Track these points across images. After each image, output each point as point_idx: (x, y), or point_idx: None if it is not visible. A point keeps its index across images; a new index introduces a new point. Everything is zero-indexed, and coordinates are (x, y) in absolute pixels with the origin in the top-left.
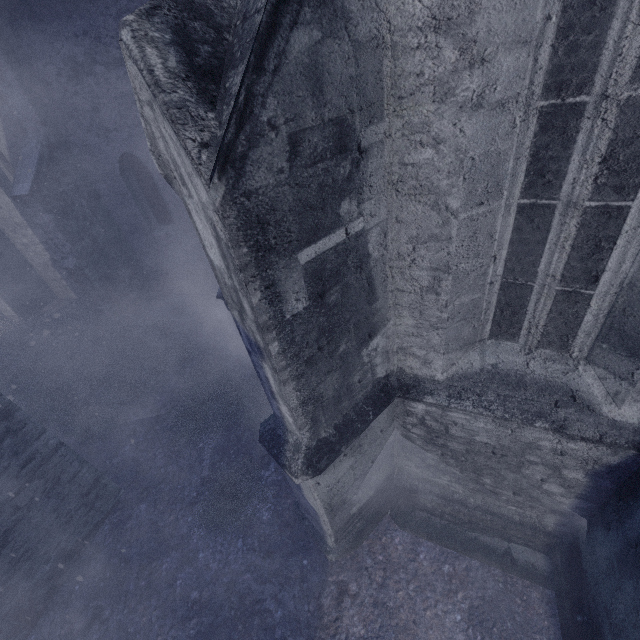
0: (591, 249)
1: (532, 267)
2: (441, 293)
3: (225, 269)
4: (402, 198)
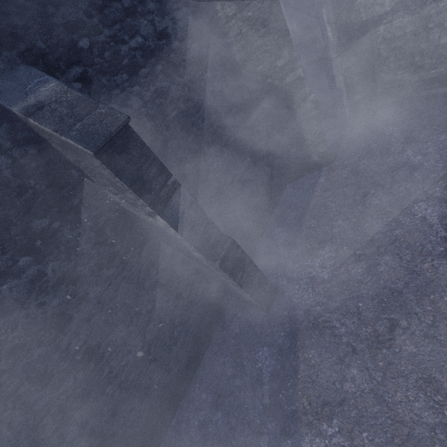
0: None
1: None
2: None
3: None
4: None
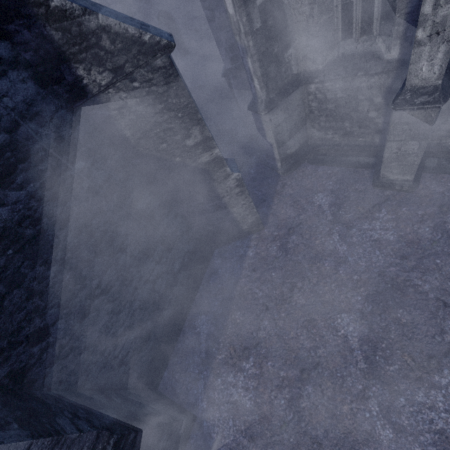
0: None
1: None
2: (314, 16)
3: (234, 13)
4: None
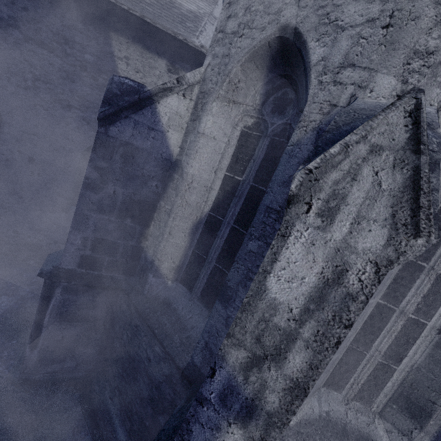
0: (404, 341)
1: (370, 342)
2: None
3: (296, 309)
4: None
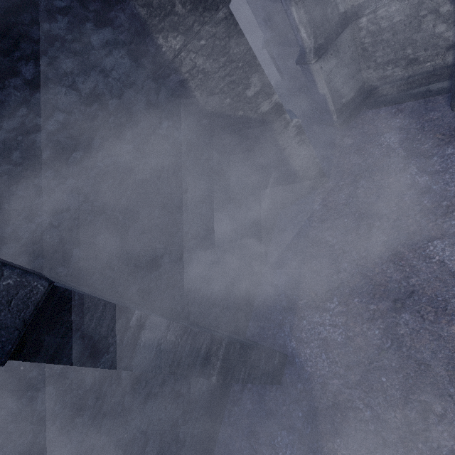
0: None
1: None
2: None
3: None
4: None
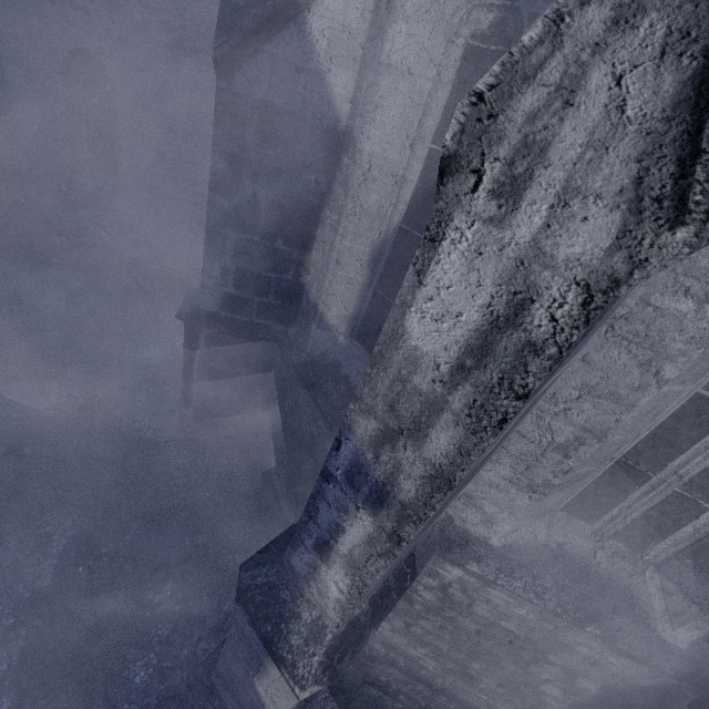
0: None
1: (664, 459)
2: (572, 457)
3: (446, 366)
4: (611, 337)
